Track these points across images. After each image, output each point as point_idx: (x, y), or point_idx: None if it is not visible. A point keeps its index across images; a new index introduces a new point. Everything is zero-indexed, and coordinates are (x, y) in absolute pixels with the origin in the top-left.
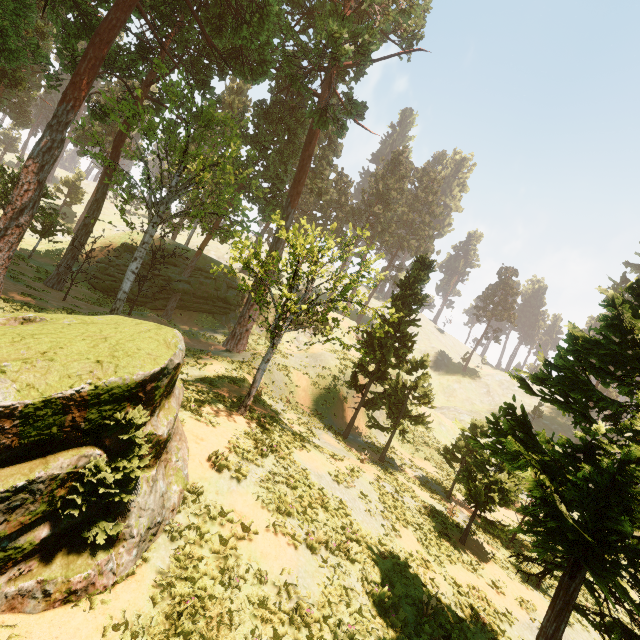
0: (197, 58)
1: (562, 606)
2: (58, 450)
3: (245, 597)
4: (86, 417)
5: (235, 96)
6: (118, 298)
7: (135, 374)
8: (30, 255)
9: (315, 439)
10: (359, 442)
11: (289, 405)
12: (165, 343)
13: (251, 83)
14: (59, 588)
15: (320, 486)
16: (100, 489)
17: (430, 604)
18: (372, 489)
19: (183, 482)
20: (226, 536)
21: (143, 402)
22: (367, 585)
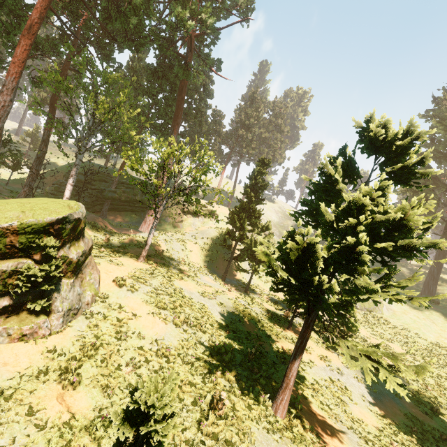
0: (100, 39)
1: (305, 330)
2: (6, 259)
3: (130, 344)
4: (19, 240)
5: (136, 63)
6: None
7: (45, 218)
8: (7, 183)
9: (198, 279)
10: (233, 283)
11: (184, 262)
12: (68, 206)
13: (147, 53)
14: (16, 332)
15: (190, 298)
16: (32, 279)
17: (252, 353)
18: (229, 301)
19: (95, 291)
20: (121, 317)
21: (54, 236)
22: (212, 343)
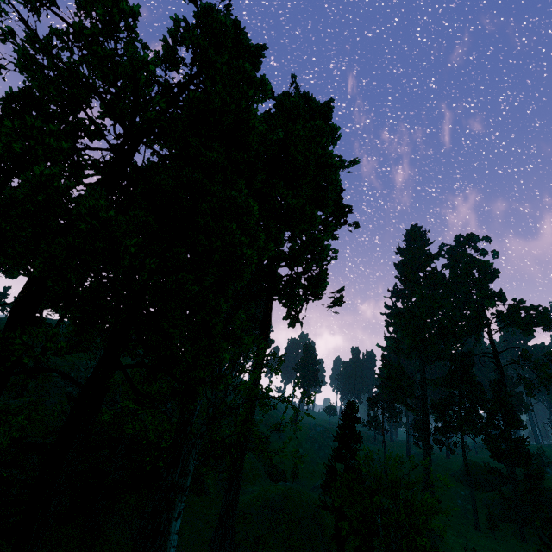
0: None
1: None
2: None
3: None
4: None
5: None
6: None
7: None
8: None
9: None
10: None
11: None
12: None
13: None
14: None
15: None
16: None
17: None
18: None
19: None
20: None
21: None
22: None
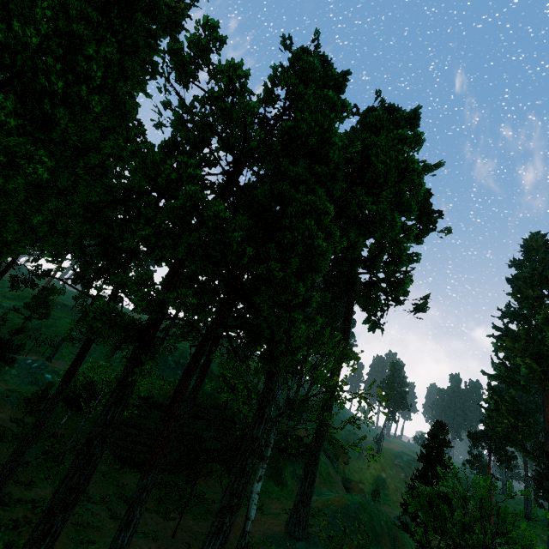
0: None
1: None
2: None
3: None
4: None
5: None
6: (247, 531)
7: None
8: (53, 432)
9: None
10: None
11: None
12: None
13: None
14: None
15: None
16: None
17: None
18: None
19: None
20: None
21: None
22: None
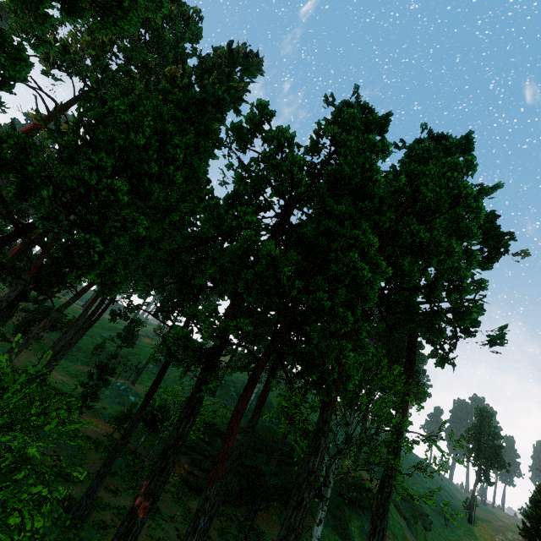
0: None
1: None
2: None
3: None
4: None
5: None
6: None
7: None
8: (134, 449)
9: None
10: None
11: None
12: None
13: None
14: None
15: None
16: None
17: None
18: None
19: None
20: None
21: None
22: None
